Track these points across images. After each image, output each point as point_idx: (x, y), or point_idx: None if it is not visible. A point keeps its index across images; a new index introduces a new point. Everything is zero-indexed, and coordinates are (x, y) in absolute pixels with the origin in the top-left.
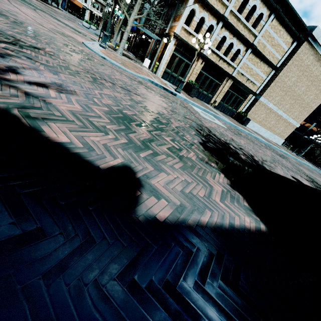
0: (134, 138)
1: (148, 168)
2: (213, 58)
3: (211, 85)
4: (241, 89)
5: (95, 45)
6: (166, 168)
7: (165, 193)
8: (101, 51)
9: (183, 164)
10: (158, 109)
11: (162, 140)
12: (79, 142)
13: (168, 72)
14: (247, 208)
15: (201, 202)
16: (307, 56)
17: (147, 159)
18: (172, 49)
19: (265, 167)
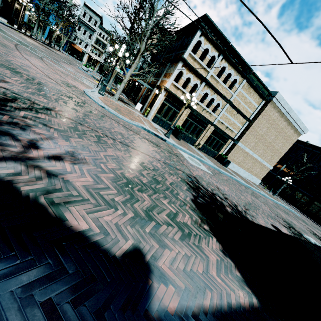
0: (139, 209)
1: (154, 246)
2: (197, 108)
3: (196, 130)
4: (221, 134)
5: (94, 93)
6: (168, 242)
7: (171, 276)
8: (100, 99)
9: (181, 232)
10: (153, 164)
11: (161, 204)
12: (96, 225)
13: (158, 117)
14: (239, 278)
15: (201, 280)
16: (273, 113)
17: (152, 233)
18: (162, 99)
19: (248, 219)
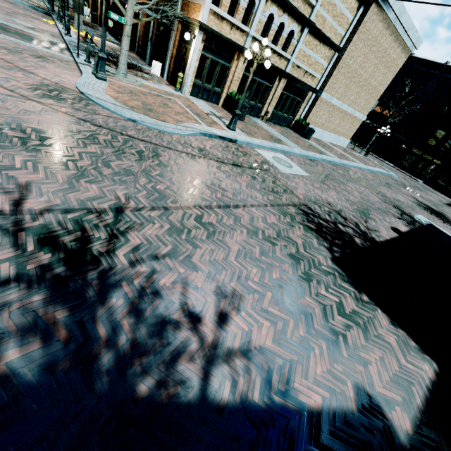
0: (321, 329)
1: (361, 371)
2: (259, 51)
3: (260, 90)
4: (297, 87)
5: (93, 83)
6: (363, 353)
7: (390, 396)
8: (109, 95)
9: (360, 329)
10: (269, 221)
11: (325, 300)
12: (322, 389)
13: (199, 85)
14: (416, 349)
15: (403, 379)
16: (375, 24)
17: (350, 355)
18: (199, 48)
19: (375, 240)
